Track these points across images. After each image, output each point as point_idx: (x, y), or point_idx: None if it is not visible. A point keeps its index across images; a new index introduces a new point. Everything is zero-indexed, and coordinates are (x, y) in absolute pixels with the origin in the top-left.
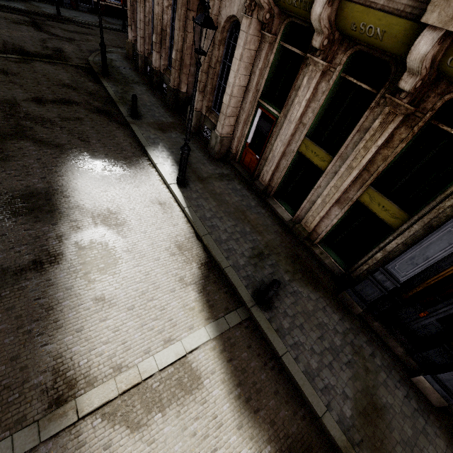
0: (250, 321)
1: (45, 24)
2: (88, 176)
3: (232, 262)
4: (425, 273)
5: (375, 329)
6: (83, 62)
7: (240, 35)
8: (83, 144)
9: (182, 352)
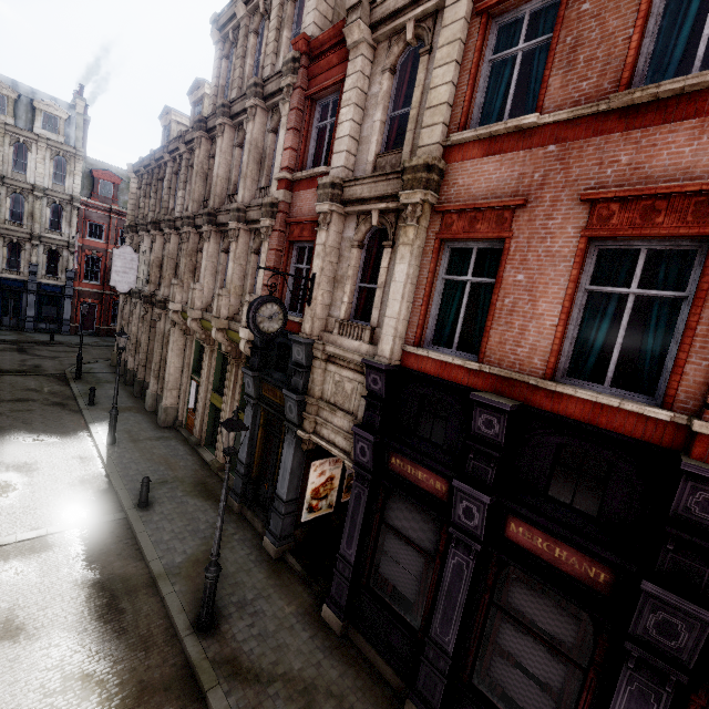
0: (124, 520)
1: (33, 348)
2: (17, 444)
3: (129, 487)
4: (253, 450)
5: (249, 519)
6: (59, 372)
7: (170, 338)
8: (24, 426)
9: (45, 533)
